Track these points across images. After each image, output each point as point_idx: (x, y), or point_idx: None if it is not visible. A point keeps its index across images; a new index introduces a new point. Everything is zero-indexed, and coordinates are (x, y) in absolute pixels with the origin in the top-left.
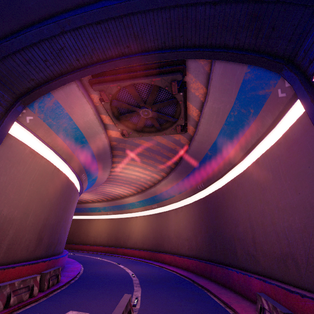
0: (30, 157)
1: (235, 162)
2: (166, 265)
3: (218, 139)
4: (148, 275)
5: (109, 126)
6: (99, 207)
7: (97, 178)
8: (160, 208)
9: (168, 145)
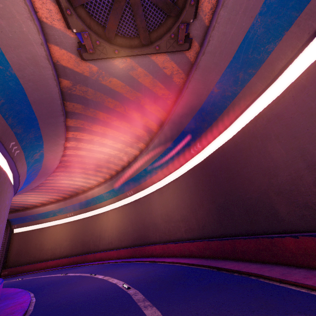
0: None
1: (263, 86)
2: (159, 258)
3: (237, 55)
4: (149, 279)
5: (52, 32)
6: (53, 210)
7: (44, 158)
8: (137, 193)
9: (153, 89)
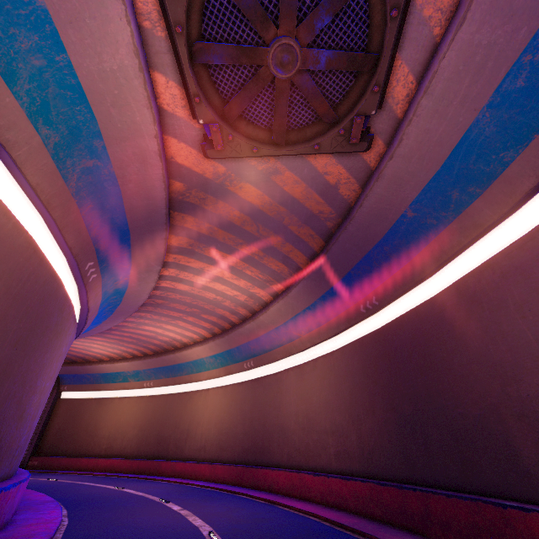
0: None
1: (495, 216)
2: (282, 497)
3: (449, 163)
4: (256, 534)
5: (172, 122)
6: (125, 372)
7: (127, 289)
8: (261, 367)
9: (306, 203)
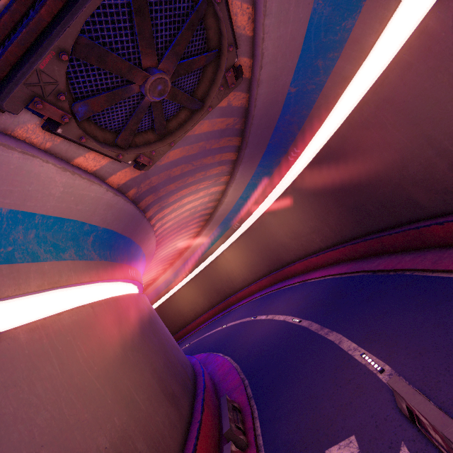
0: (39, 339)
1: (356, 69)
2: (305, 275)
3: (305, 46)
4: (312, 306)
5: (104, 170)
6: (167, 279)
7: (145, 255)
8: (245, 222)
9: (214, 128)
